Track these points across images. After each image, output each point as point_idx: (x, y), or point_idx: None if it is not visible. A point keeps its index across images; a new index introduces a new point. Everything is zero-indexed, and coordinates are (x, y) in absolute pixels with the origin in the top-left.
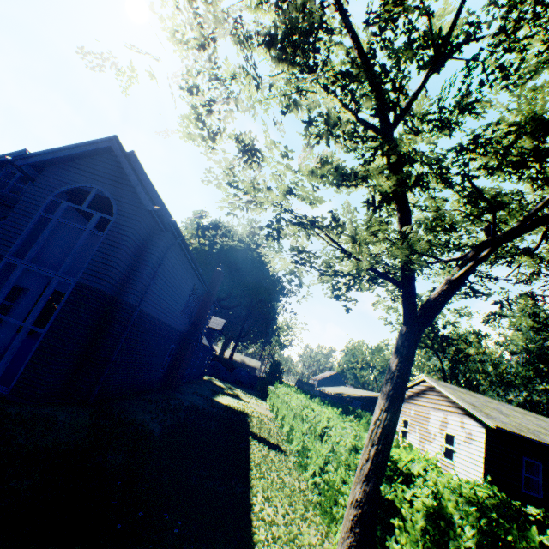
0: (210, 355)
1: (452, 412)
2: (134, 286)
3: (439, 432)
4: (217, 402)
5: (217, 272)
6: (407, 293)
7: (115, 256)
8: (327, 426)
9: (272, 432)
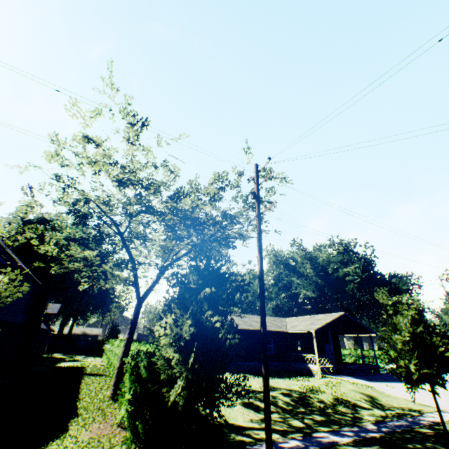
0: (49, 335)
1: None
2: None
3: None
4: (59, 366)
5: (50, 274)
6: (136, 290)
7: None
8: None
9: (101, 370)
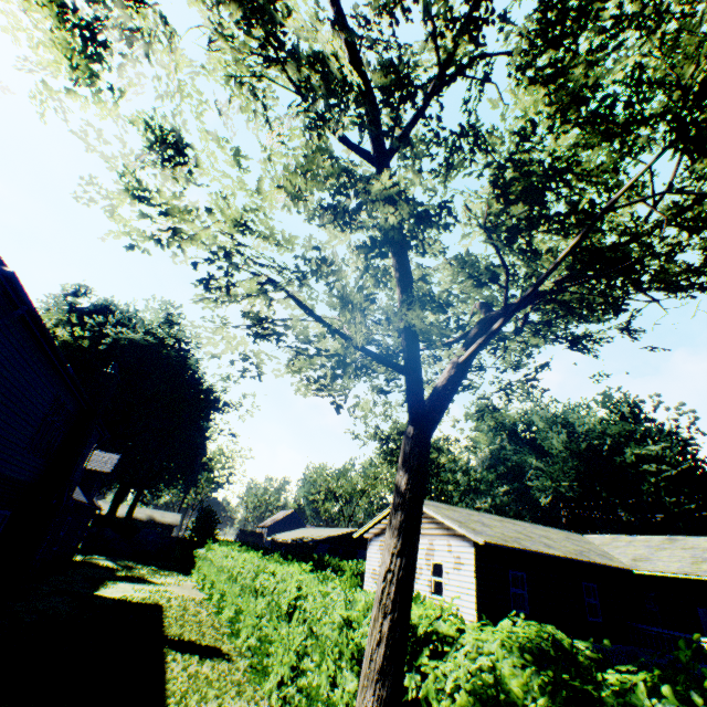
0: (89, 517)
1: (438, 534)
2: None
3: (426, 564)
4: (101, 599)
5: (105, 375)
6: (413, 380)
7: None
8: (298, 596)
9: (205, 626)
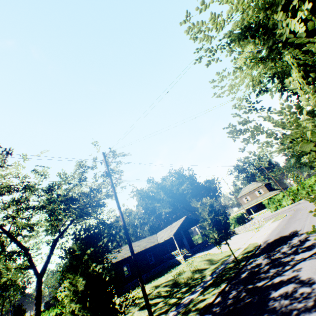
0: None
1: None
2: None
3: None
4: None
5: None
6: (34, 270)
7: None
8: None
9: None
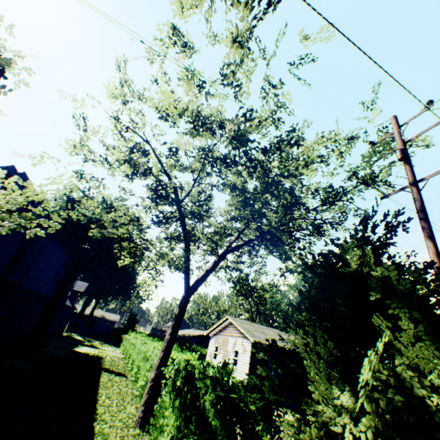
0: (72, 314)
1: (239, 336)
2: (18, 270)
3: (232, 350)
4: (76, 351)
5: (84, 248)
6: (186, 277)
7: (6, 250)
8: (153, 352)
9: (120, 366)
